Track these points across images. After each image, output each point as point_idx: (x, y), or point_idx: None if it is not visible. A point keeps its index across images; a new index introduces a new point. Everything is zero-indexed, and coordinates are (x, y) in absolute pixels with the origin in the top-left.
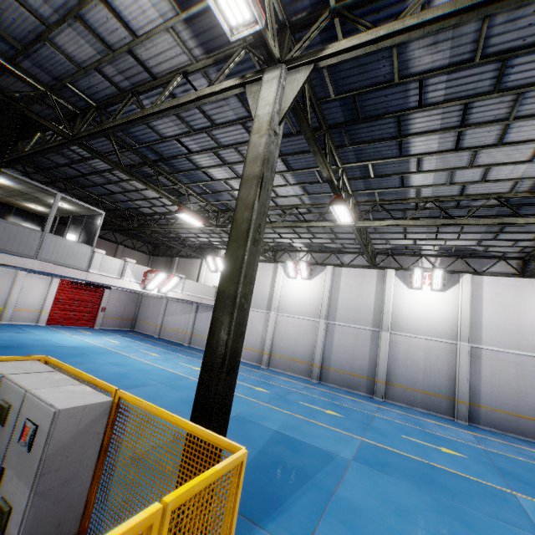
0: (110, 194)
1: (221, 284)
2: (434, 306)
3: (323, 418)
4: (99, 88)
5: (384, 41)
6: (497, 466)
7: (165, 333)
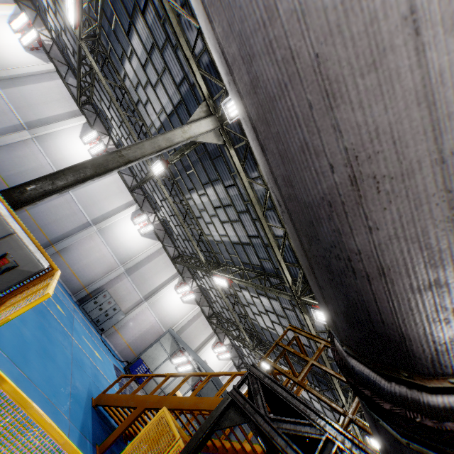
0: None
1: None
2: (78, 157)
3: None
4: None
5: None
6: None
7: None
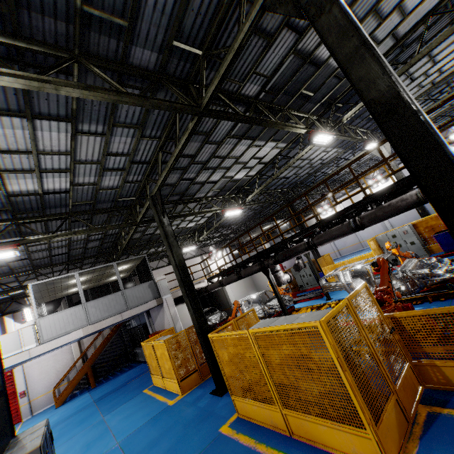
0: None
1: None
2: None
3: None
4: (303, 177)
5: None
6: None
7: None
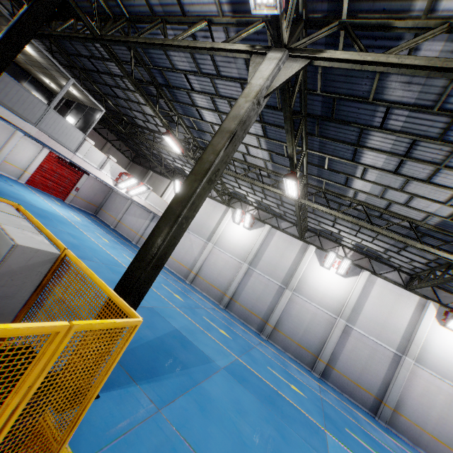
0: (115, 97)
1: (172, 202)
2: (333, 285)
3: (215, 334)
4: (135, 3)
5: (368, 65)
6: (324, 411)
7: (121, 228)
